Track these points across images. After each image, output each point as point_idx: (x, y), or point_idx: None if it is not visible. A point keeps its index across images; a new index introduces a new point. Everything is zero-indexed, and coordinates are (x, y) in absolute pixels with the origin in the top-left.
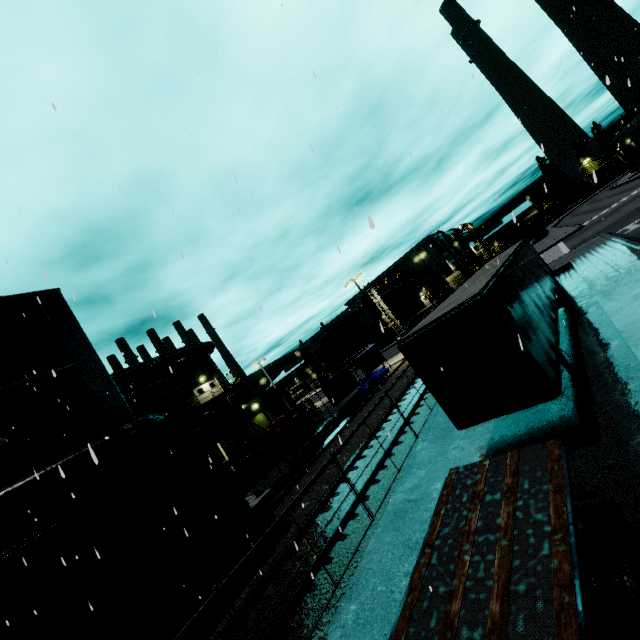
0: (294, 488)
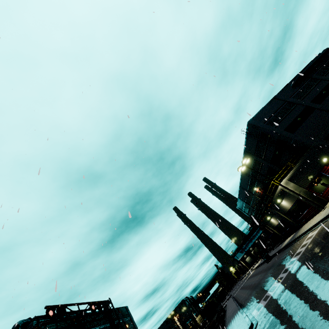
0: None
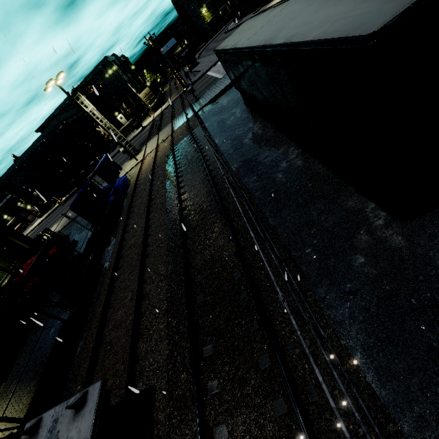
0: (104, 335)
